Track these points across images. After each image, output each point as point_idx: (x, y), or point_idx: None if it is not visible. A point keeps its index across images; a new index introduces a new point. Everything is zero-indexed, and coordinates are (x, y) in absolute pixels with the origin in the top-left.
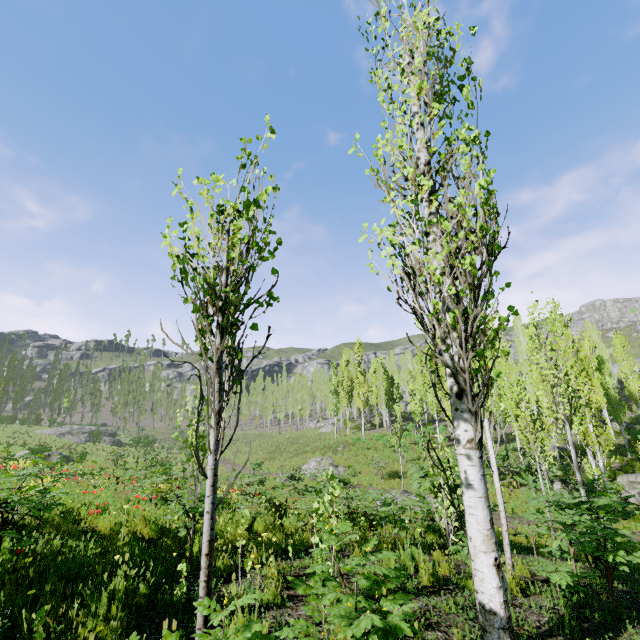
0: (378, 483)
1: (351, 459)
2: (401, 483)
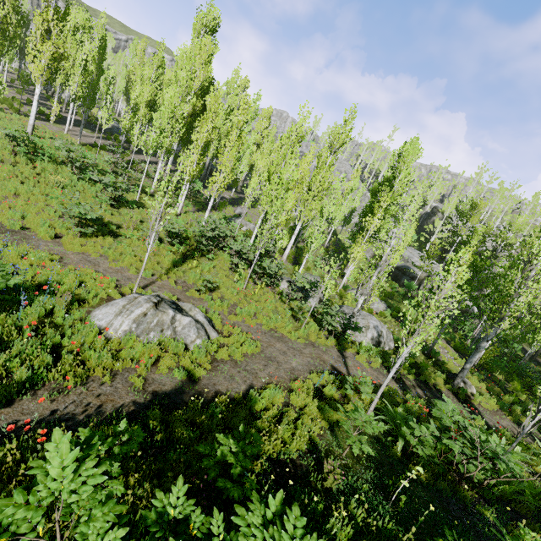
0: (72, 239)
1: (2, 167)
2: (116, 248)
